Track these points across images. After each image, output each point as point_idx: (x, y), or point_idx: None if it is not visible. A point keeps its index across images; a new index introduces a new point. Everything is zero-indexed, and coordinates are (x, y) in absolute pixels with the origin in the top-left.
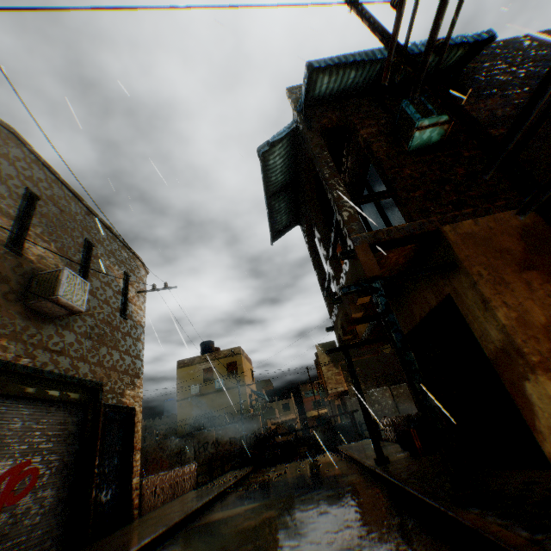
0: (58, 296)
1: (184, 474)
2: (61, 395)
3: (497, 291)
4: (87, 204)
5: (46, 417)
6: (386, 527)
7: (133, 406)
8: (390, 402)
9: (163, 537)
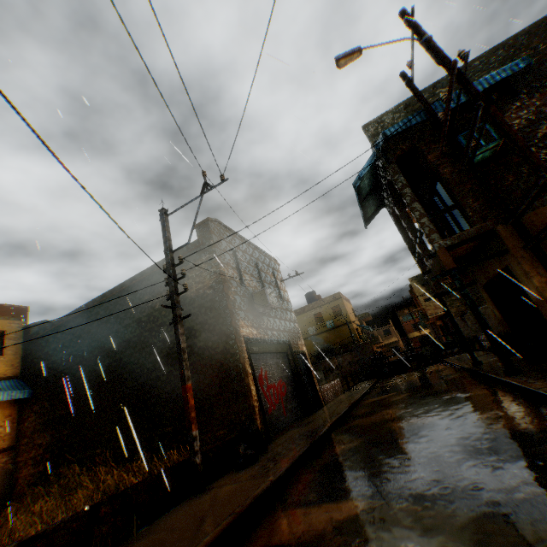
0: (269, 304)
1: (336, 385)
2: (279, 349)
3: (533, 266)
4: (246, 239)
5: (277, 360)
6: (472, 389)
7: (303, 350)
8: (492, 318)
9: (351, 408)
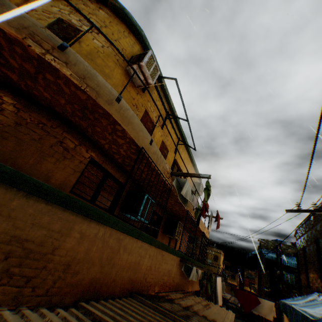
0: None
1: None
2: None
3: None
4: None
5: None
6: None
7: None
8: None
9: None
